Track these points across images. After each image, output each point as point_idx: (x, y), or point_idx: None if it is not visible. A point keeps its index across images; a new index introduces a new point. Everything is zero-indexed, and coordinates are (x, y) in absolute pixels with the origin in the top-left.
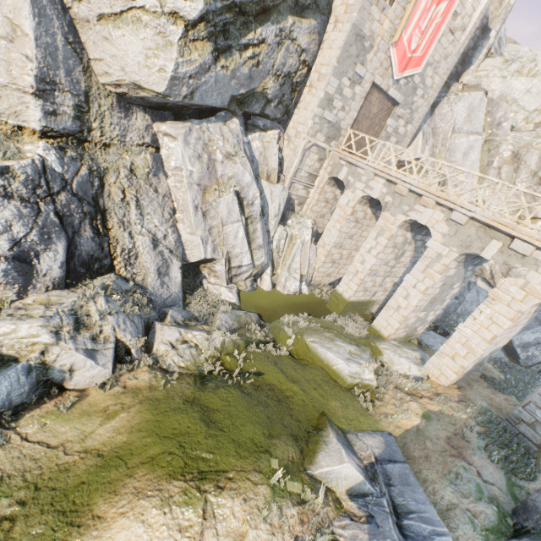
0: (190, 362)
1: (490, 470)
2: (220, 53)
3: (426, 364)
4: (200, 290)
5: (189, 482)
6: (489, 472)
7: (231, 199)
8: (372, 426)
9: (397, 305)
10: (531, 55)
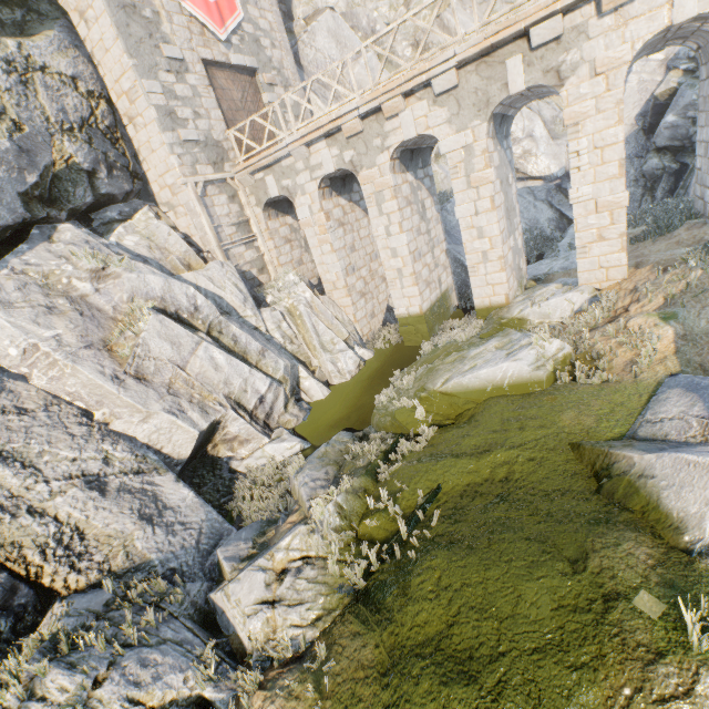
0: (321, 595)
1: None
2: None
3: (580, 279)
4: (240, 481)
5: None
6: None
7: (156, 323)
8: (641, 392)
9: (480, 254)
10: None
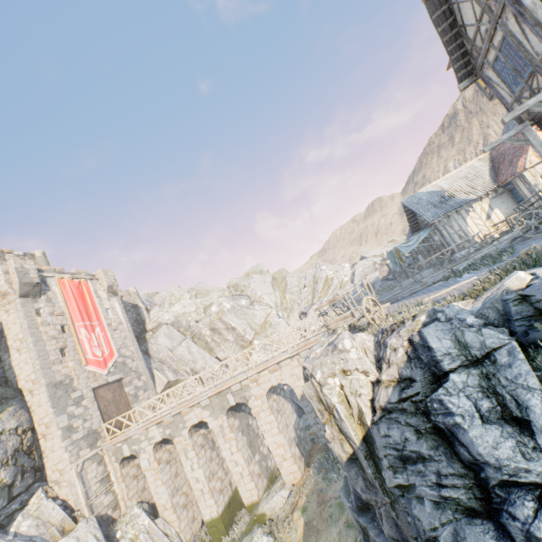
0: None
1: (338, 487)
2: None
3: (285, 480)
4: None
5: None
6: (338, 488)
7: None
8: None
9: (239, 474)
10: (169, 293)
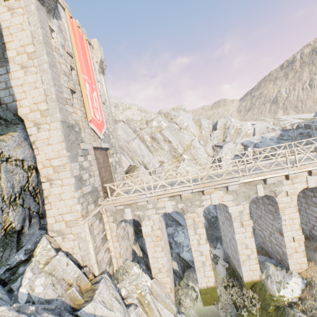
0: None
1: None
2: None
3: (290, 268)
4: None
5: None
6: None
7: None
8: None
9: (247, 256)
10: (118, 101)
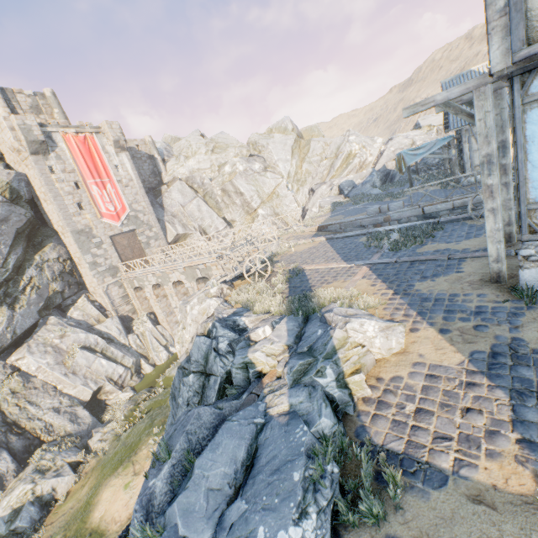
0: (113, 437)
1: None
2: (13, 304)
3: None
4: (108, 407)
5: (125, 463)
6: None
7: (81, 353)
8: None
9: None
10: (187, 144)
